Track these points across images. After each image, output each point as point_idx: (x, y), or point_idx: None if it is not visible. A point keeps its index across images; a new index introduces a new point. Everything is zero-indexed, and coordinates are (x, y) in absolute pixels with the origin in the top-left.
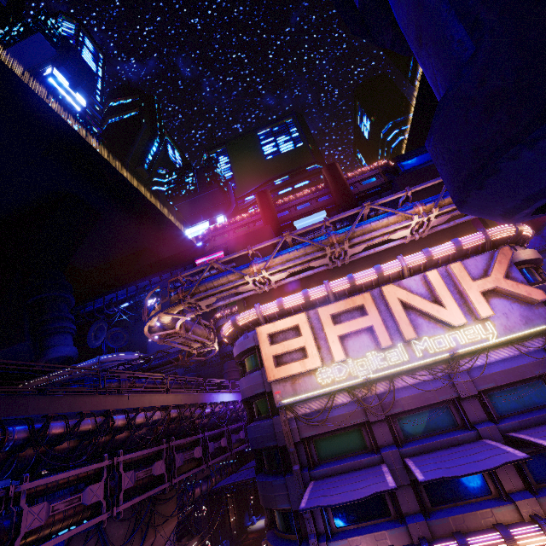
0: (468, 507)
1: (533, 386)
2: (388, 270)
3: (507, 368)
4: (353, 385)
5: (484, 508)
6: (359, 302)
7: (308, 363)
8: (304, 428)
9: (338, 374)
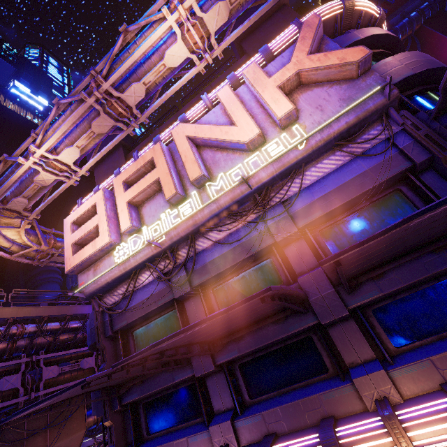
0: (292, 395)
1: (385, 202)
2: (192, 115)
3: (337, 185)
4: (148, 256)
5: (309, 395)
6: (149, 157)
7: (98, 242)
8: (117, 320)
9: (132, 248)
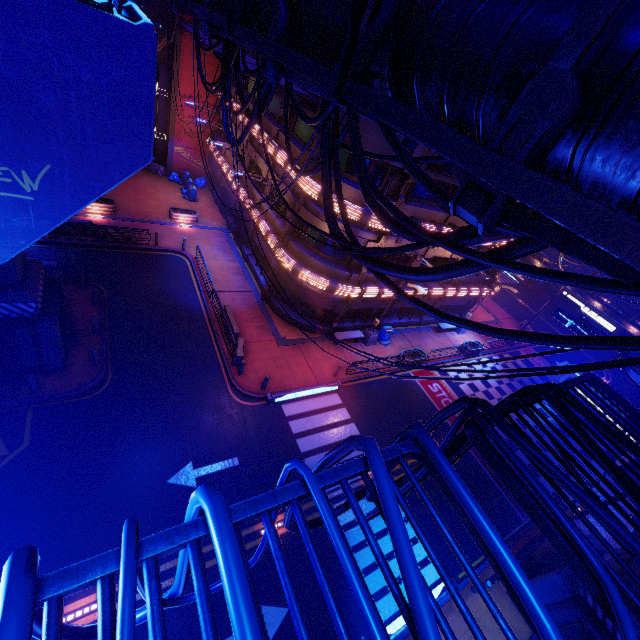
0: None
1: None
2: None
3: None
4: None
5: None
6: None
7: None
8: None
9: None
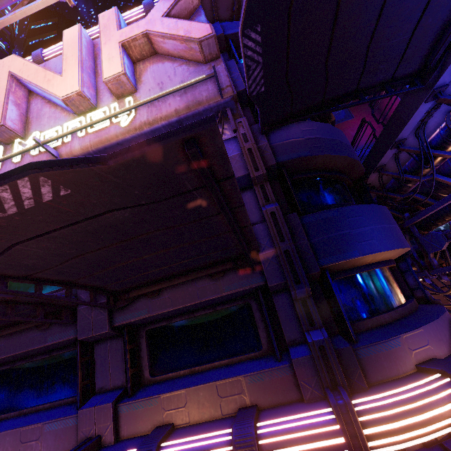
0: (27, 418)
1: None
2: (50, 54)
3: None
4: None
5: (34, 423)
6: None
7: None
8: None
9: None
